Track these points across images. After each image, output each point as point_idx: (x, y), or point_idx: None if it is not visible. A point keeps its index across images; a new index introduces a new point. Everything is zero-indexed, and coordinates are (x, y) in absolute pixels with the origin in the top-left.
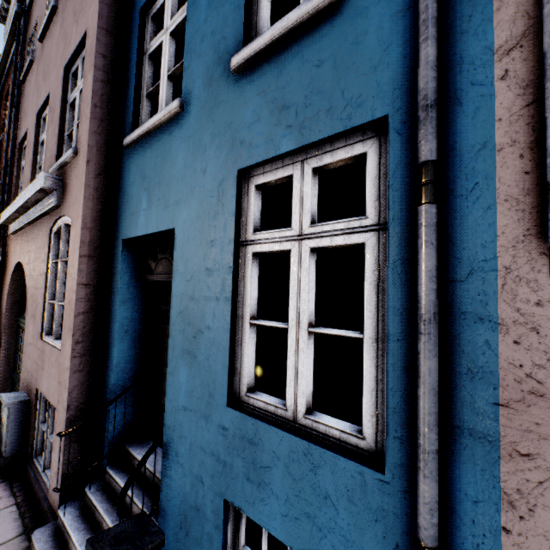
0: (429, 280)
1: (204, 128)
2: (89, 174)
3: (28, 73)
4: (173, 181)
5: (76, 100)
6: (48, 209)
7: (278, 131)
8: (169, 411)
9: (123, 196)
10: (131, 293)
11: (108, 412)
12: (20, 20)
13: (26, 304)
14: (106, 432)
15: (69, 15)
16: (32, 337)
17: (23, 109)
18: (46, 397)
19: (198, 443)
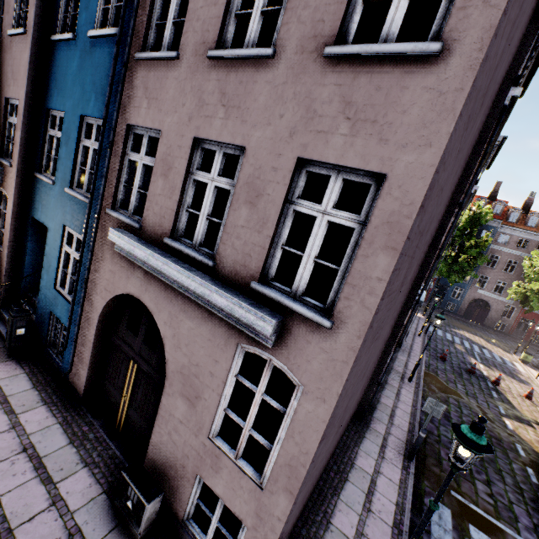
0: (77, 275)
1: (59, 200)
2: (17, 182)
3: None
4: (49, 210)
5: (13, 127)
6: None
7: (72, 222)
8: (41, 286)
9: (33, 196)
10: (36, 238)
11: (23, 281)
12: None
13: None
14: (22, 288)
15: (9, 64)
16: None
17: None
18: None
19: (47, 296)
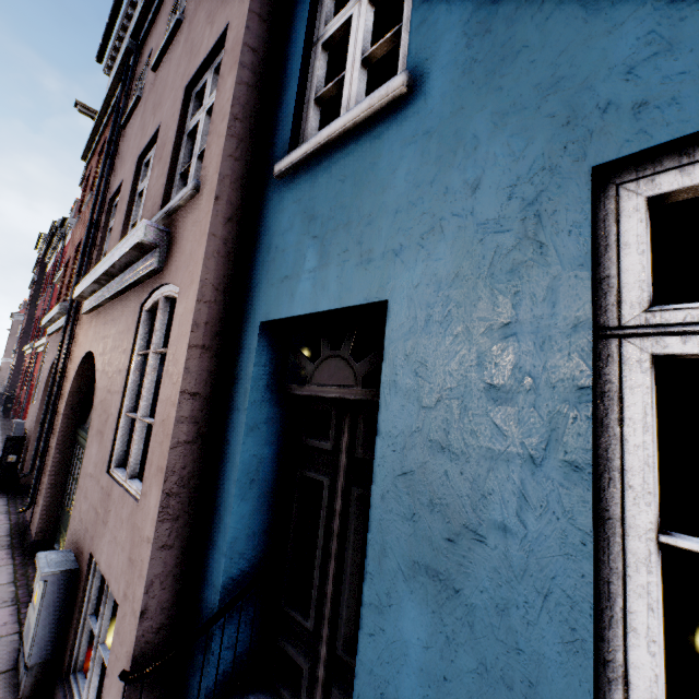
0: None
1: (472, 108)
2: (217, 217)
3: (132, 114)
4: (382, 216)
5: (200, 125)
6: (143, 274)
7: None
8: (368, 698)
9: (265, 252)
10: (265, 413)
11: (209, 634)
12: (129, 58)
13: (89, 410)
14: (203, 674)
15: (199, 21)
16: (94, 465)
17: (120, 158)
18: (105, 577)
19: None
